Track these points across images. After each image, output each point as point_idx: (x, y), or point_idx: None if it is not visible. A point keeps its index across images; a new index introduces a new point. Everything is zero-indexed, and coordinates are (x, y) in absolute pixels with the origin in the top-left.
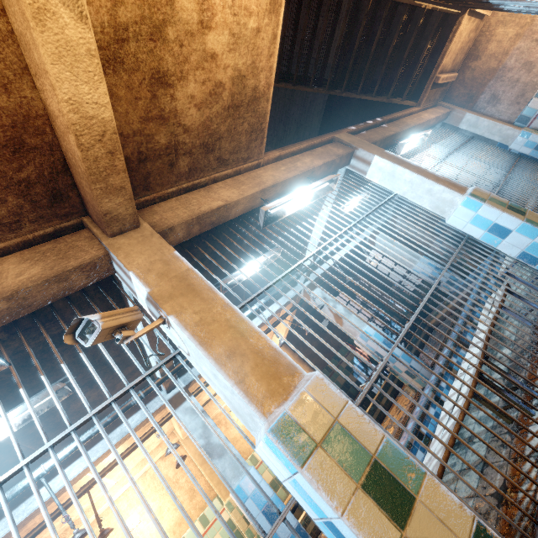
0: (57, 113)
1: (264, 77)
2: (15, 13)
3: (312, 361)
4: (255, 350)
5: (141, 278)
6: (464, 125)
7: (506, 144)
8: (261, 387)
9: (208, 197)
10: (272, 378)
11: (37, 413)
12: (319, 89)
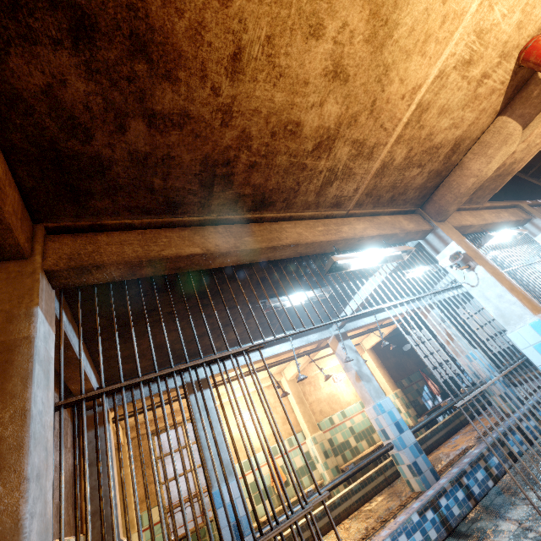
0: (473, 169)
1: (520, 165)
2: (496, 137)
3: (388, 372)
4: (521, 293)
5: (459, 245)
6: None
7: None
8: (529, 305)
9: (462, 218)
10: (532, 305)
11: (313, 299)
12: None
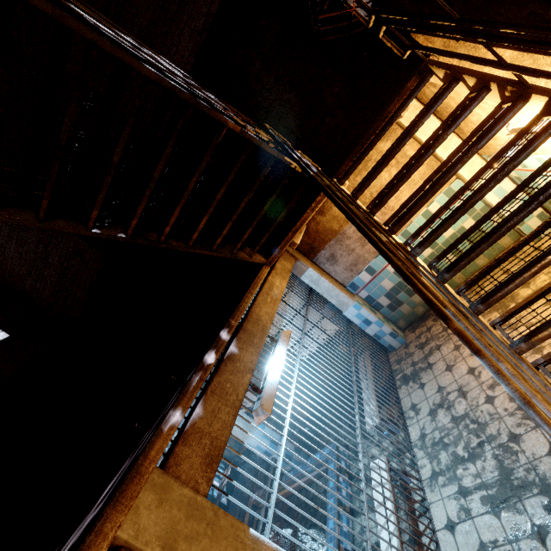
0: None
1: None
2: None
3: None
4: None
5: None
6: (307, 279)
7: (341, 309)
8: None
9: None
10: None
11: None
12: (113, 232)
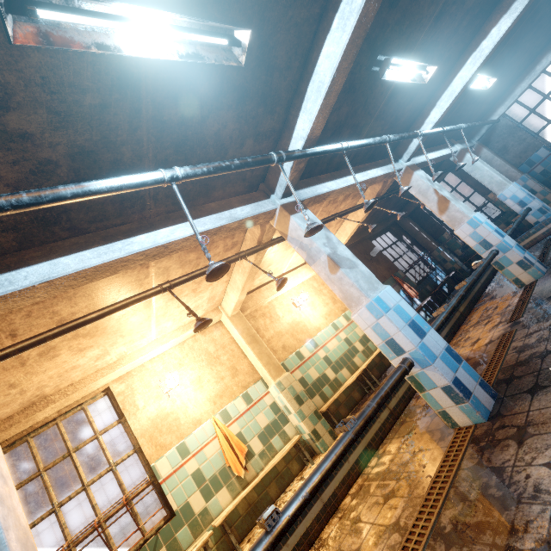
0: None
1: None
2: None
3: None
4: None
5: None
6: None
7: None
8: None
9: None
10: None
11: (203, 57)
12: None
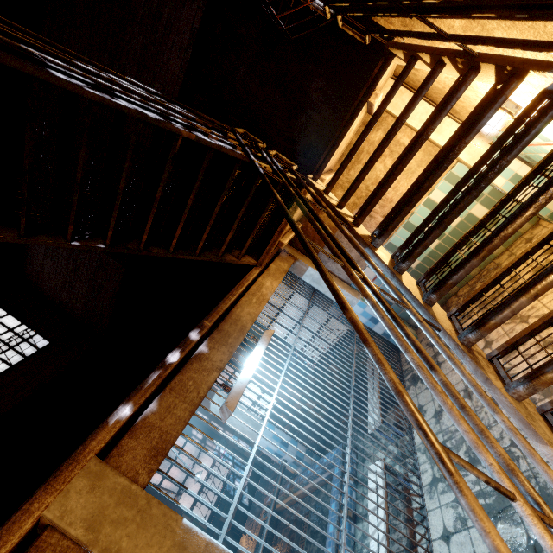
0: None
1: None
2: None
3: None
4: None
5: None
6: (308, 278)
7: None
8: None
9: None
10: None
11: None
12: (92, 244)
